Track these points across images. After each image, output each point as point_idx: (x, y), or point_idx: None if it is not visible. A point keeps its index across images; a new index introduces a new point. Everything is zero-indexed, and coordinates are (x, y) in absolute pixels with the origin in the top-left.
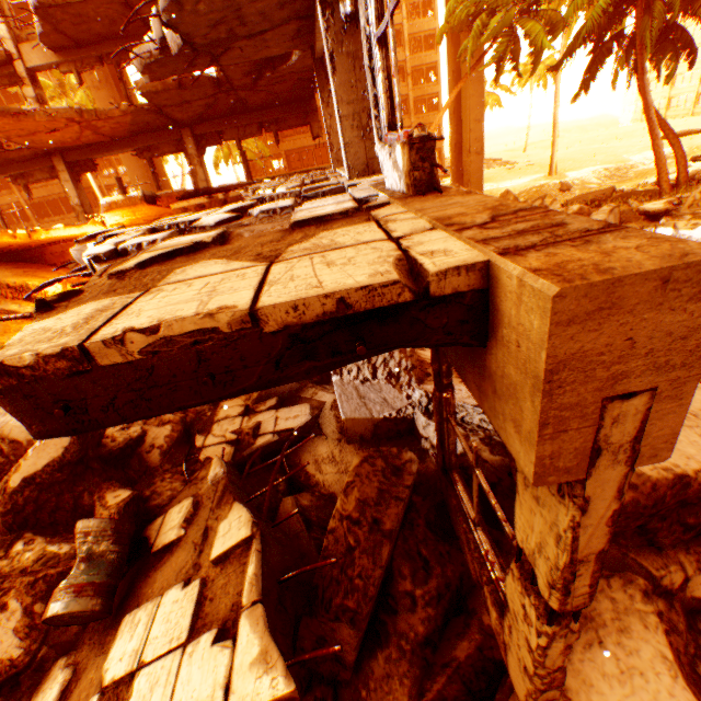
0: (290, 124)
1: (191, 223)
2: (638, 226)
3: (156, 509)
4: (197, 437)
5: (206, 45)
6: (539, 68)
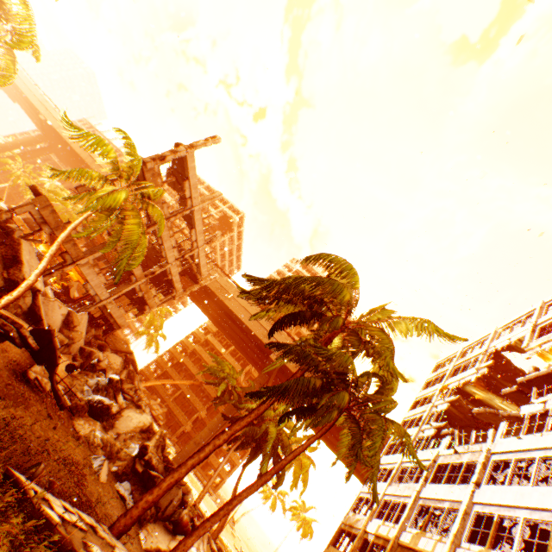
0: (138, 306)
1: None
2: None
3: None
4: None
5: None
6: (303, 514)
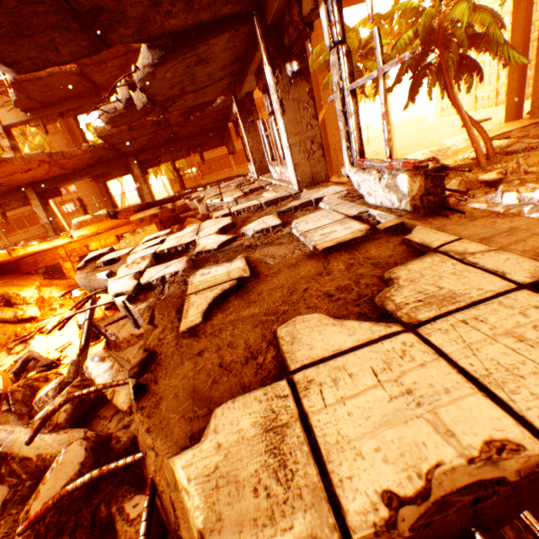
0: (211, 146)
1: (187, 245)
2: (482, 192)
3: None
4: None
5: (163, 100)
6: (368, 89)
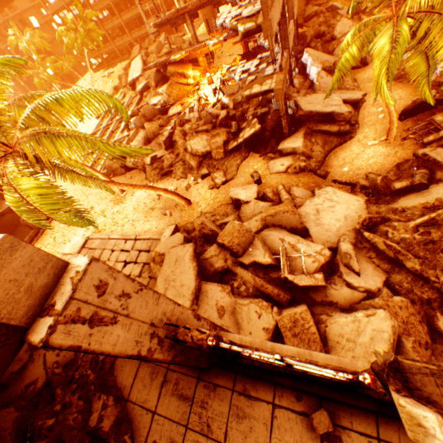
0: None
1: (248, 70)
2: None
3: (239, 126)
4: (245, 115)
5: None
6: None
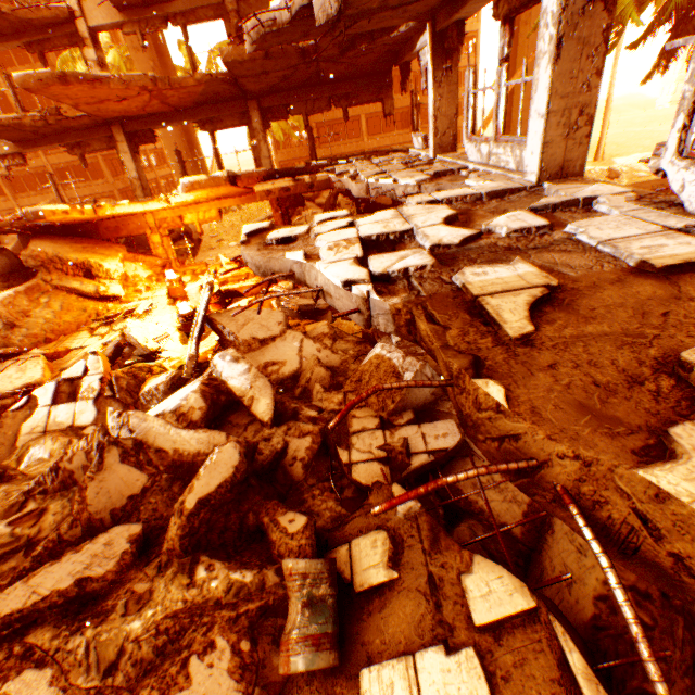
0: (362, 99)
1: (401, 234)
2: None
3: (323, 533)
4: (339, 451)
5: (352, 16)
6: None
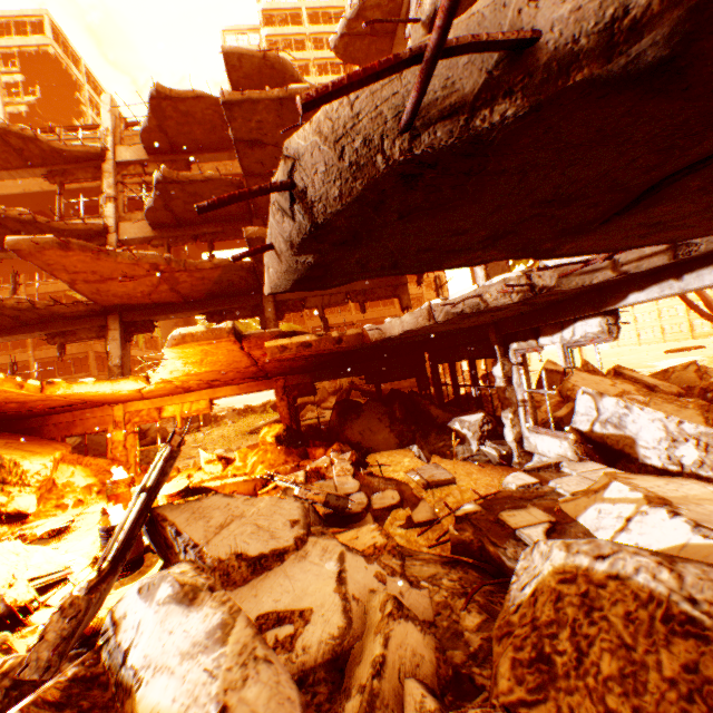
0: (378, 295)
1: None
2: None
3: None
4: None
5: None
6: None
